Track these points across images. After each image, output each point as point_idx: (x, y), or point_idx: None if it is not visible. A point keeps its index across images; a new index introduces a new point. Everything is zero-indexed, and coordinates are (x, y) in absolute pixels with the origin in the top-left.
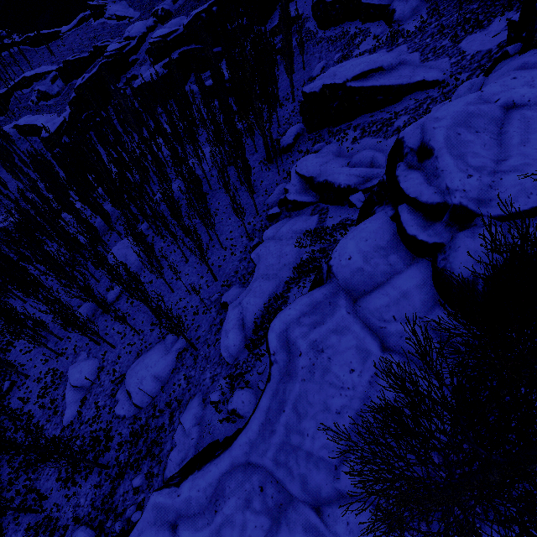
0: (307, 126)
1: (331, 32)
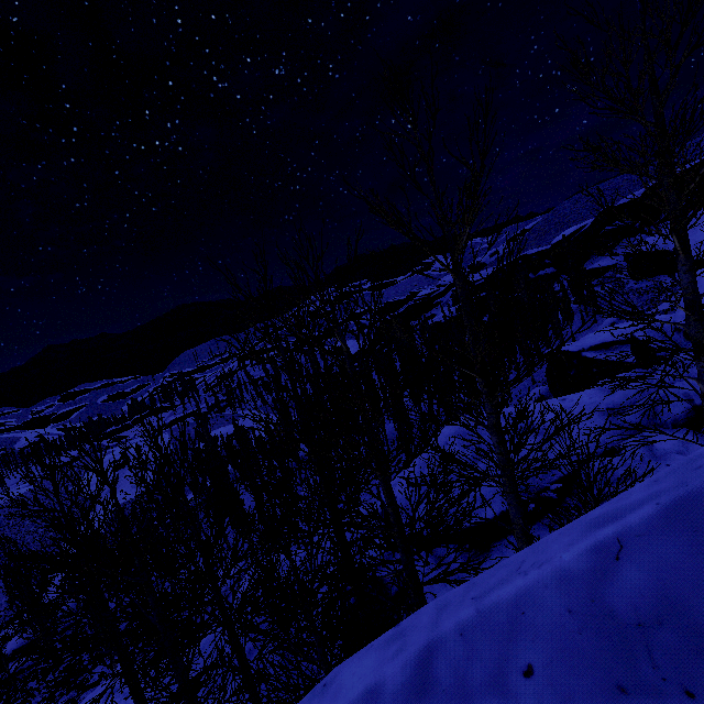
0: (550, 389)
1: (643, 283)
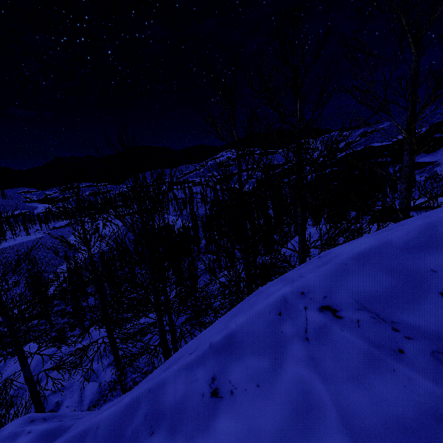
0: None
1: None
